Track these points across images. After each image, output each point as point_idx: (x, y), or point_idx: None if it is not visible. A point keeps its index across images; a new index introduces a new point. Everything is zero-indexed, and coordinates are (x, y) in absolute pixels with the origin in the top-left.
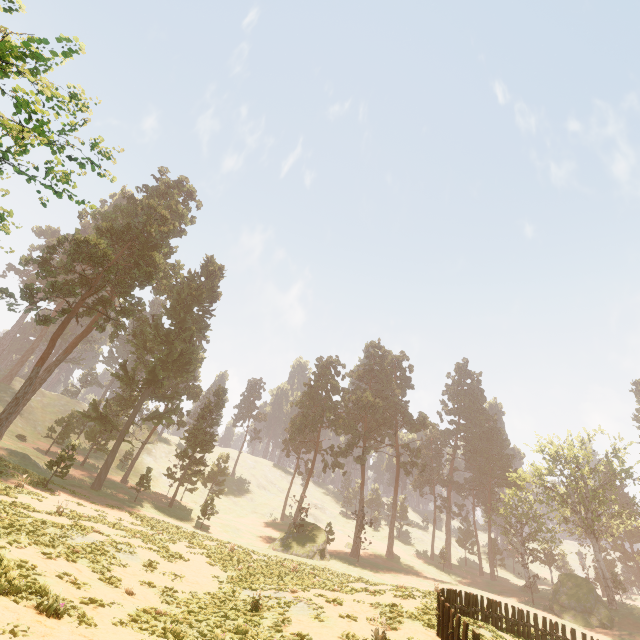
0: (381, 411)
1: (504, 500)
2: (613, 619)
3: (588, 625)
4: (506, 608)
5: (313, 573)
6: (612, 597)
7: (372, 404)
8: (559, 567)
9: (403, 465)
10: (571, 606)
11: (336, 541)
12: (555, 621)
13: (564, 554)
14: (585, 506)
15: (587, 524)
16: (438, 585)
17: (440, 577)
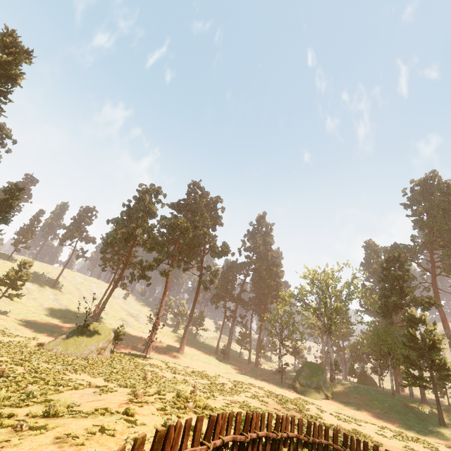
0: (191, 235)
1: (274, 311)
2: (333, 392)
3: (317, 398)
4: (270, 420)
5: (42, 377)
6: (334, 377)
7: (183, 228)
8: (301, 357)
9: (203, 282)
10: (308, 385)
11: (137, 341)
12: (320, 424)
13: (305, 348)
14: (328, 315)
15: (327, 328)
16: (212, 375)
17: (218, 367)
